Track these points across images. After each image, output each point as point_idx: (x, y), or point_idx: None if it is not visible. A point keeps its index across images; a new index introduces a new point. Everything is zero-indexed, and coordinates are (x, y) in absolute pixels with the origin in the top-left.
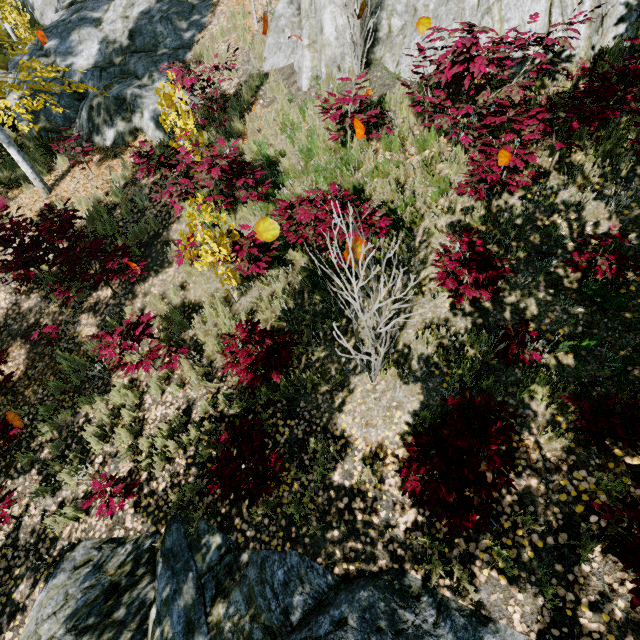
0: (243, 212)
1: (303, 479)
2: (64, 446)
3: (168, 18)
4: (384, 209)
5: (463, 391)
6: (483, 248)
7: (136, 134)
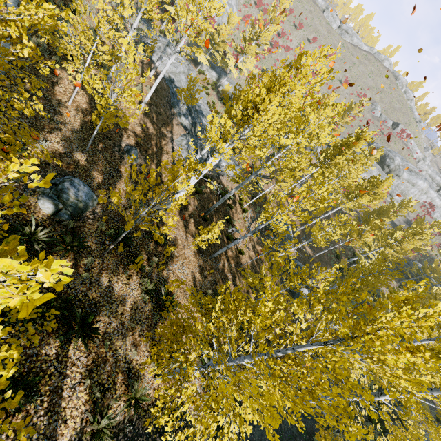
0: None
1: None
2: None
3: None
4: None
5: None
6: None
7: None
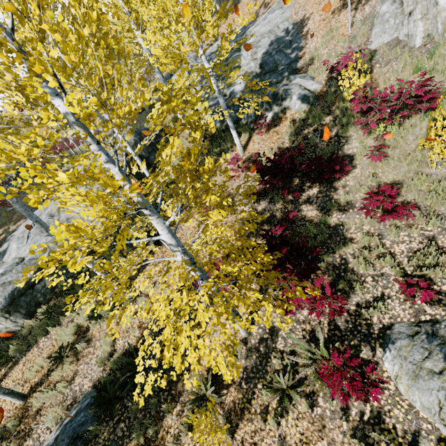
0: (416, 120)
1: None
2: (335, 274)
3: (280, 51)
4: None
5: None
6: None
7: (284, 111)
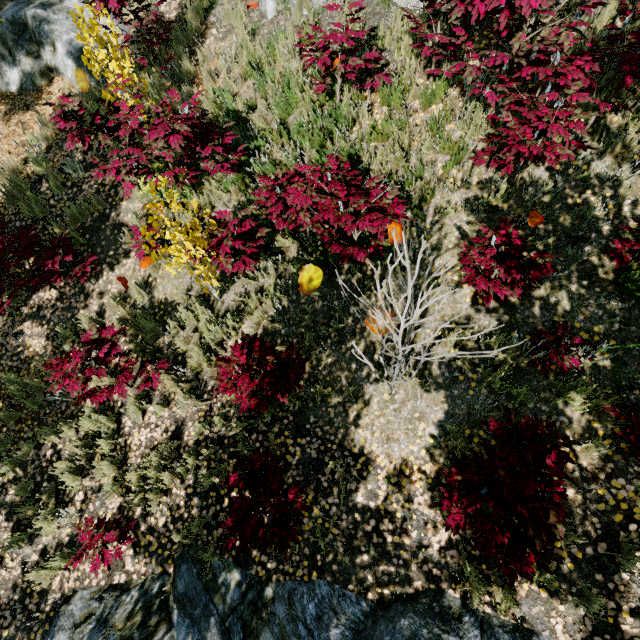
0: (212, 187)
1: (323, 503)
2: (33, 485)
3: None
4: (396, 189)
5: (508, 414)
6: (520, 241)
7: (50, 75)
